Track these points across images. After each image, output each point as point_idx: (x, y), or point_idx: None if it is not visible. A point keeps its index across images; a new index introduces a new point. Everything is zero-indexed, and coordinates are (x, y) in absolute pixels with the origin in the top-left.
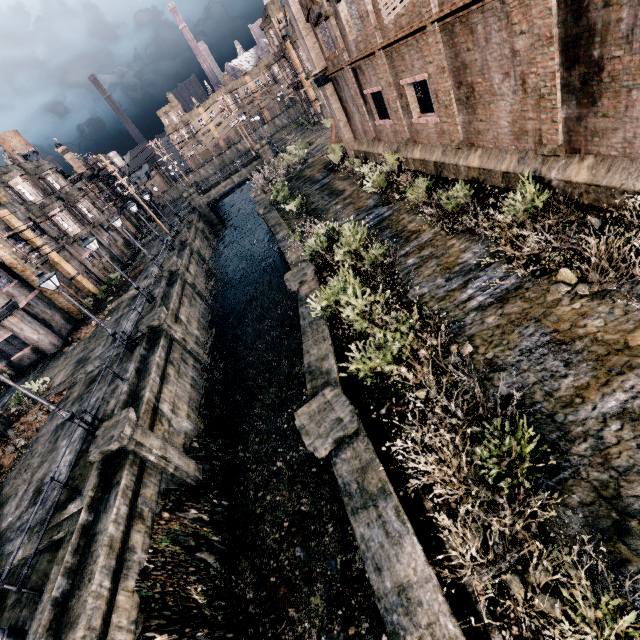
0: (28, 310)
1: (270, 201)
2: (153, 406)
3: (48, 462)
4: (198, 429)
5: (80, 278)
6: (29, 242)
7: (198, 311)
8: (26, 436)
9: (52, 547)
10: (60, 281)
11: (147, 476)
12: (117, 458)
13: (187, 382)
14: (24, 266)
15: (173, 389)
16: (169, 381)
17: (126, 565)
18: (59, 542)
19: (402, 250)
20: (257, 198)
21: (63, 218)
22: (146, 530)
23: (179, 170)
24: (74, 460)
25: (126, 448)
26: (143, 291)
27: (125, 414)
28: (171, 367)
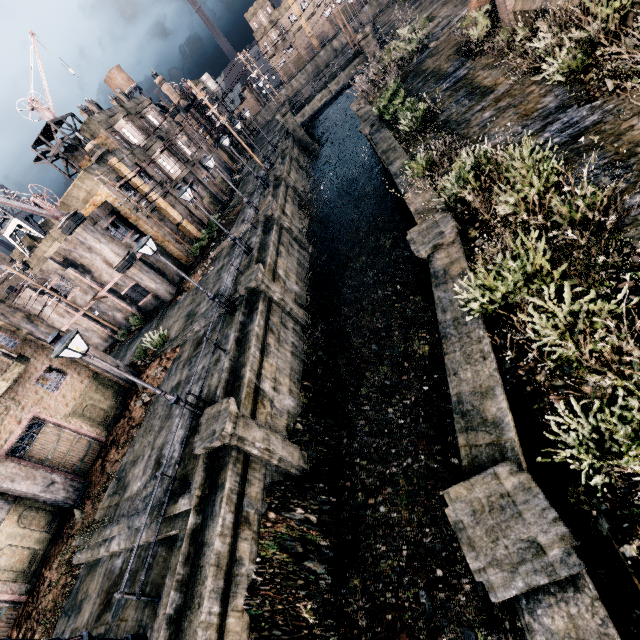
0: (145, 260)
1: (378, 115)
2: (254, 387)
3: (165, 430)
4: (300, 405)
5: (185, 223)
6: (138, 190)
7: (296, 261)
8: (150, 392)
9: (167, 542)
10: (168, 228)
11: (251, 472)
12: (221, 451)
13: (287, 350)
14: (136, 216)
15: (274, 362)
16: (269, 353)
17: (234, 581)
18: (173, 540)
19: (636, 194)
20: (360, 112)
21: (165, 160)
22: (253, 536)
23: (270, 86)
24: (181, 450)
25: (229, 443)
26: (240, 242)
27: (225, 405)
28: (271, 335)
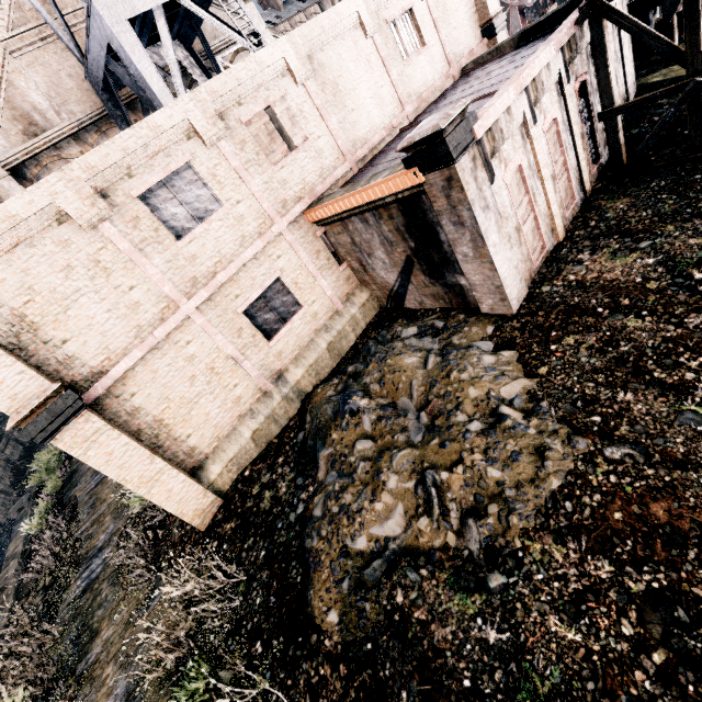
0: None
1: None
2: None
3: None
4: None
5: None
6: None
7: (1, 504)
8: None
9: None
10: None
11: None
12: None
13: None
14: None
15: None
16: None
17: None
18: None
19: None
20: None
21: None
22: None
23: None
24: None
25: None
26: None
27: None
28: None
